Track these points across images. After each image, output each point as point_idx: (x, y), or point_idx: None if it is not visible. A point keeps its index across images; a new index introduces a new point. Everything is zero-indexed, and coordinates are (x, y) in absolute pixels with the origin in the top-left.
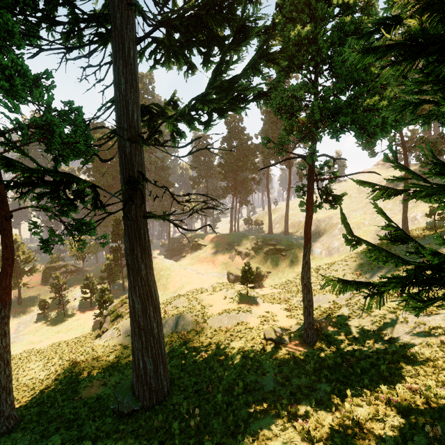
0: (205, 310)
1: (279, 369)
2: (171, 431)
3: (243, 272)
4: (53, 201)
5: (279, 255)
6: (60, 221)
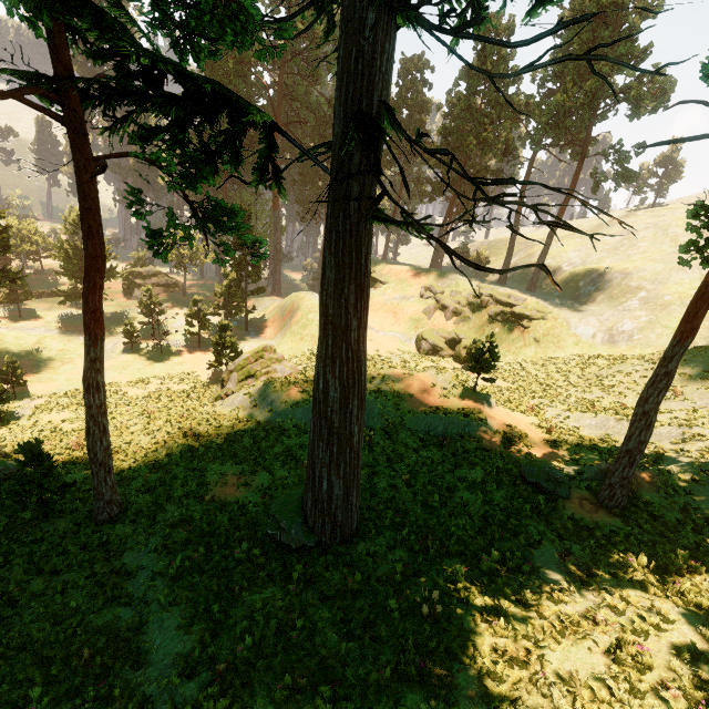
0: (401, 400)
1: (561, 545)
2: (380, 605)
3: (477, 351)
4: (172, 150)
5: (515, 325)
6: (184, 197)
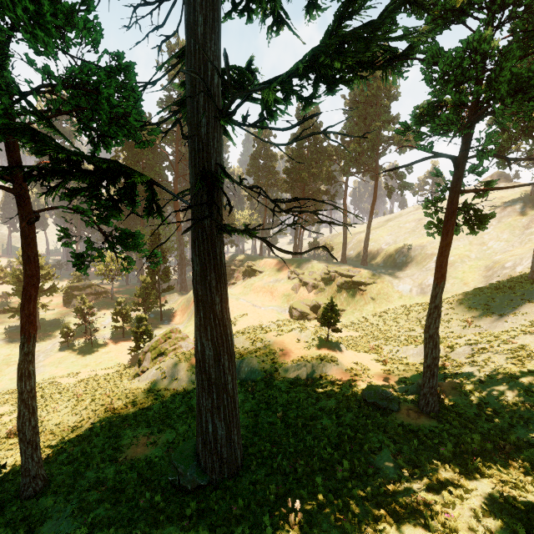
0: (275, 355)
1: (395, 448)
2: (258, 524)
3: (324, 311)
4: (90, 201)
5: (356, 290)
6: (99, 230)
